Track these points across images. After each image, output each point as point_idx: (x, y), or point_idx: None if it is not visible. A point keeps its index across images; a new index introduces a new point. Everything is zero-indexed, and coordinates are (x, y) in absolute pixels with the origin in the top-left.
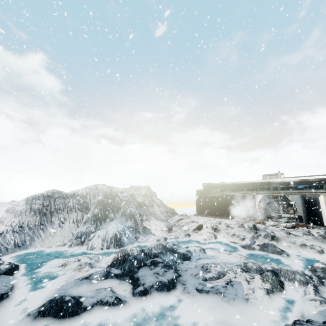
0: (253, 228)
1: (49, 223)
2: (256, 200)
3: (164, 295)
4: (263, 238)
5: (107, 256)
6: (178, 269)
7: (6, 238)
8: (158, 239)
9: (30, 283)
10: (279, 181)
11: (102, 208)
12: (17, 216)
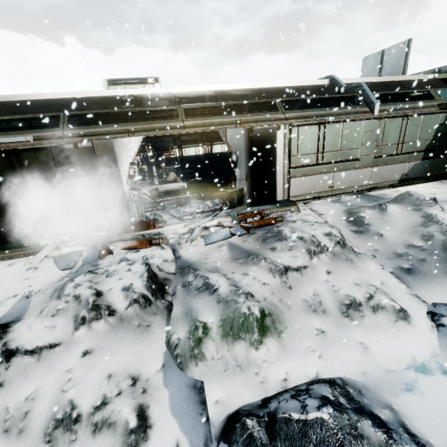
0: (153, 294)
1: None
2: (122, 159)
3: None
4: (222, 341)
5: None
6: None
7: None
8: None
9: None
10: (166, 94)
11: None
12: None
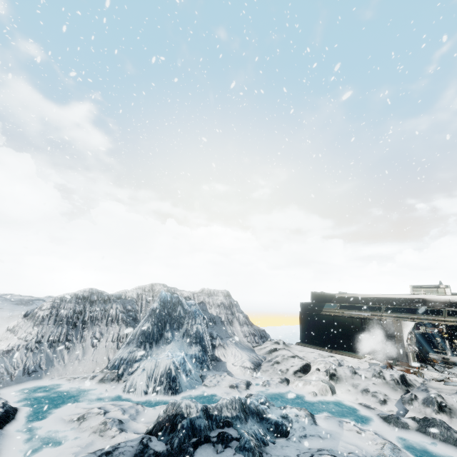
0: (401, 382)
1: (79, 339)
2: (404, 330)
3: None
4: (421, 404)
5: (151, 409)
6: (264, 456)
7: (14, 359)
8: (236, 383)
9: (22, 449)
10: (443, 299)
11: (156, 321)
12: (37, 325)
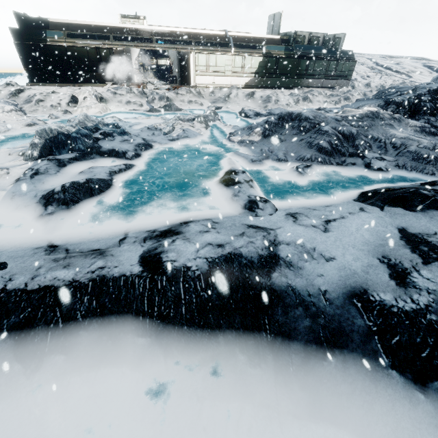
0: (143, 93)
1: None
2: (133, 56)
3: (152, 152)
4: (158, 101)
5: None
6: (132, 135)
7: None
8: (32, 122)
9: None
10: (149, 30)
11: None
12: None
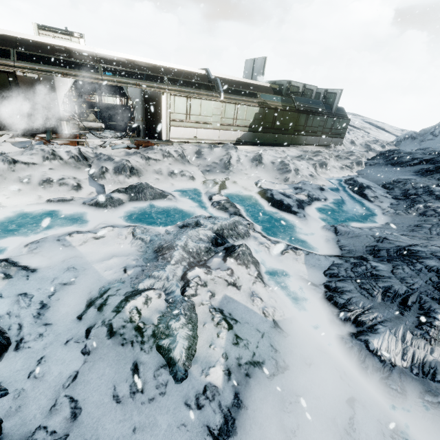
0: (82, 157)
1: None
2: (60, 90)
3: None
4: (114, 174)
5: None
6: None
7: None
8: None
9: None
10: (90, 53)
11: None
12: None
